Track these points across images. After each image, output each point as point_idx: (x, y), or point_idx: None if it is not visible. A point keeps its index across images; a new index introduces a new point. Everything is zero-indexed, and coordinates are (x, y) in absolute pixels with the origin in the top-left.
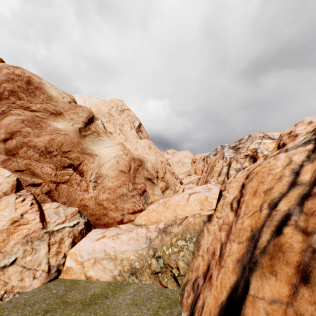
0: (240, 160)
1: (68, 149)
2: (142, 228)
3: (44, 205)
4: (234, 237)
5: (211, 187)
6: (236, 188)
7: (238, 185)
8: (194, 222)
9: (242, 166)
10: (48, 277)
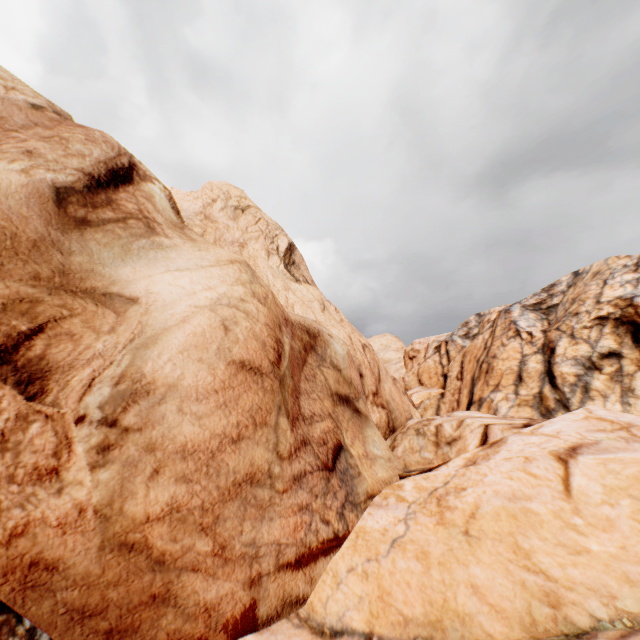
0: (585, 333)
1: None
2: None
3: None
4: None
5: (626, 421)
6: None
7: None
8: None
9: (596, 348)
10: None
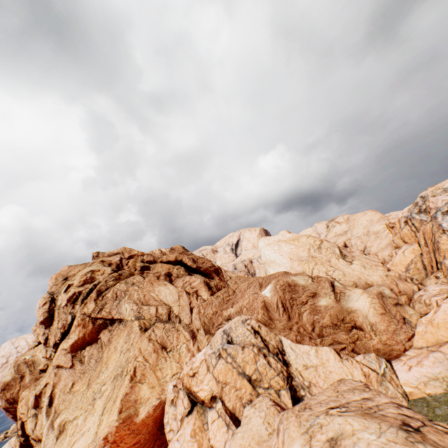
0: None
1: (342, 317)
2: (436, 353)
3: (354, 359)
4: None
5: None
6: None
7: None
8: None
9: None
10: (405, 400)
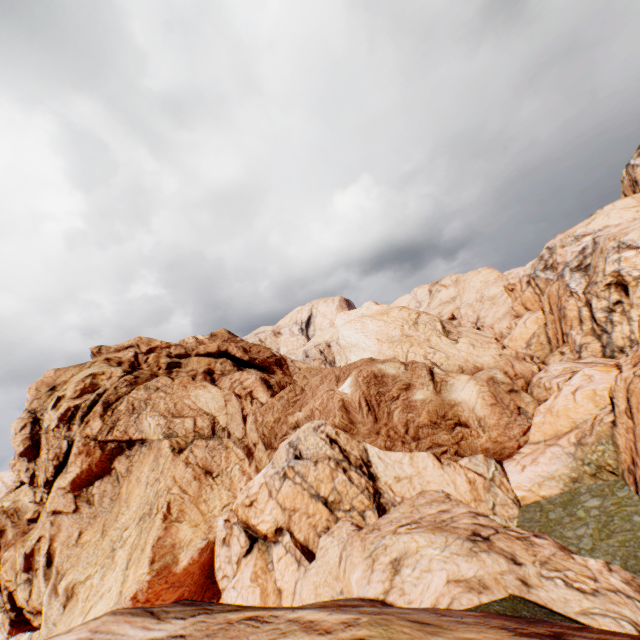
0: (602, 295)
1: (443, 412)
2: (553, 447)
3: (458, 463)
4: (638, 439)
5: (590, 374)
6: (622, 400)
7: (623, 397)
8: (602, 429)
9: (609, 301)
10: (516, 506)
